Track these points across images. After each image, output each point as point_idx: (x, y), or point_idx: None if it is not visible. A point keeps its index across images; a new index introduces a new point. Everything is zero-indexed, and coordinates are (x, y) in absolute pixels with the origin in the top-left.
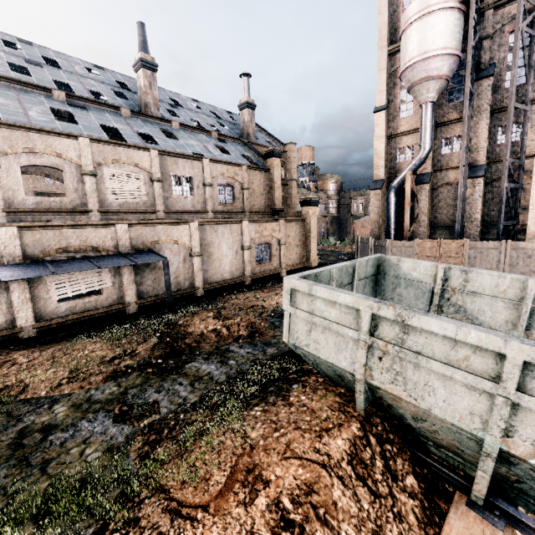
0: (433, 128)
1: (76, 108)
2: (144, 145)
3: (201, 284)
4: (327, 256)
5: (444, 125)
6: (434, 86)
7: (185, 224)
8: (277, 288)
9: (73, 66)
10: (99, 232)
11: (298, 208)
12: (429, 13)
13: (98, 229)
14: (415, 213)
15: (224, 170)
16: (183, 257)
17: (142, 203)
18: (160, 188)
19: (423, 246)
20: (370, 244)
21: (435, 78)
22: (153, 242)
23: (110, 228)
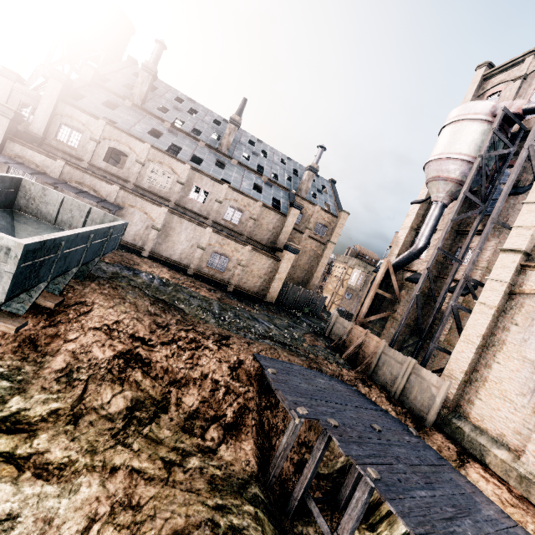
0: (449, 232)
1: (170, 133)
2: (187, 161)
3: (149, 249)
4: (321, 320)
5: (465, 234)
6: (444, 187)
7: (159, 206)
8: (184, 277)
9: (205, 116)
10: (102, 184)
11: (355, 281)
12: (456, 121)
13: (103, 182)
14: (394, 309)
15: (239, 198)
16: (147, 225)
17: (164, 192)
18: (180, 188)
19: (355, 331)
20: (332, 315)
21: (445, 180)
22: (130, 206)
23: (110, 185)
